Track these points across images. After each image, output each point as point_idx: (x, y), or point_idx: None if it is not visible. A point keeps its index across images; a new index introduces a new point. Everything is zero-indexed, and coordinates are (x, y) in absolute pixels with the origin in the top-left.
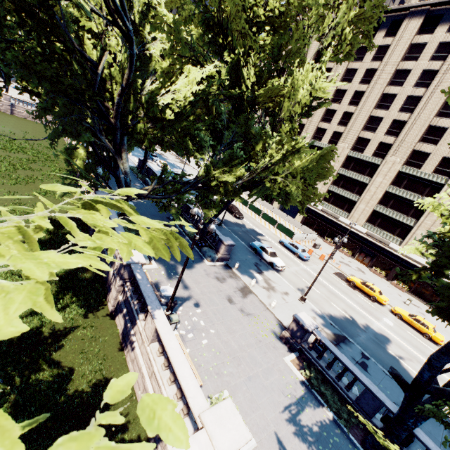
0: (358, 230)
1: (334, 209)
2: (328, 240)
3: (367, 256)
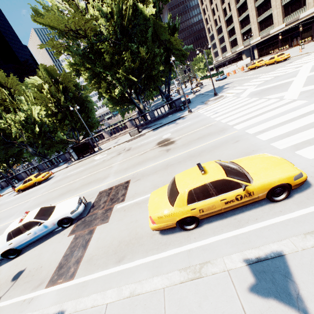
0: (280, 29)
1: (266, 30)
2: (272, 53)
3: (297, 38)
